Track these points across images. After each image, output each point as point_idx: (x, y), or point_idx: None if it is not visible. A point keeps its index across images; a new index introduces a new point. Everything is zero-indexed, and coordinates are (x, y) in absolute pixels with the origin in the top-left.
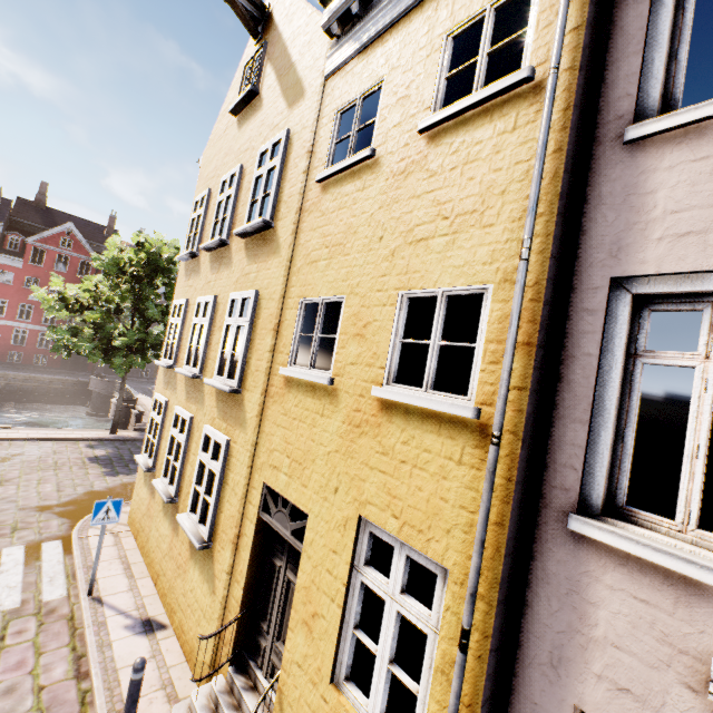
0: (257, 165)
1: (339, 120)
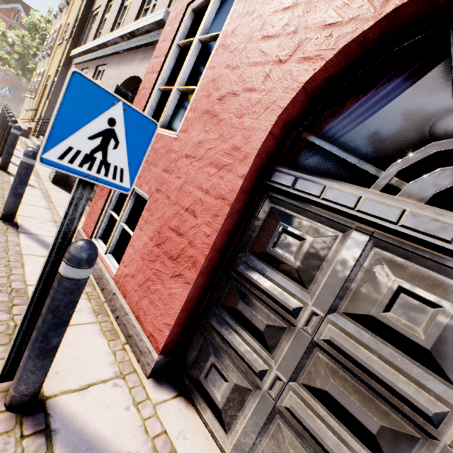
0: None
1: None
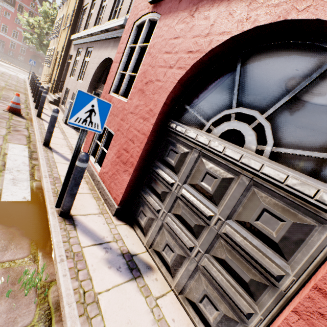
0: None
1: None
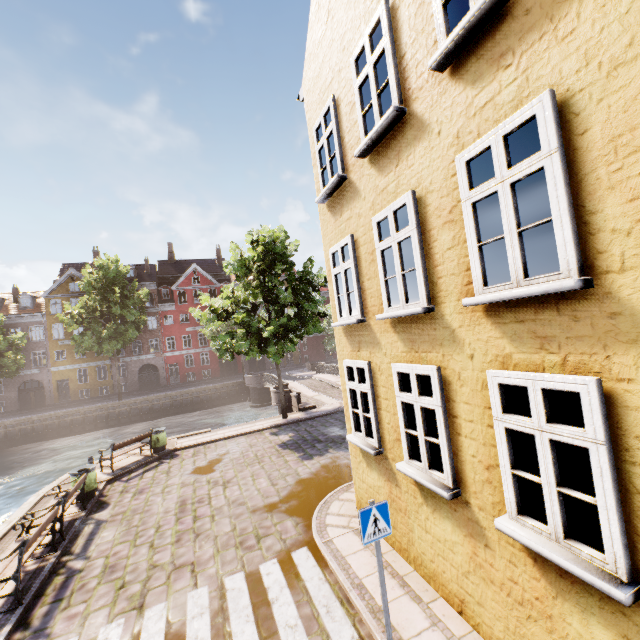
0: None
1: None
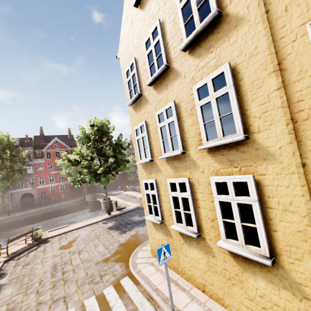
0: (178, 1)
1: None
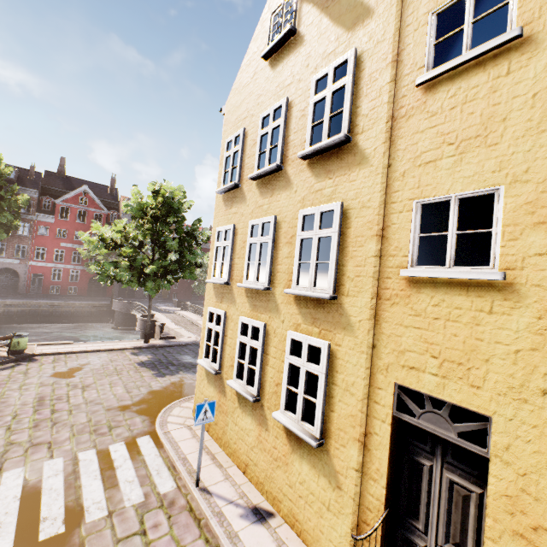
0: (314, 91)
1: (434, 21)
